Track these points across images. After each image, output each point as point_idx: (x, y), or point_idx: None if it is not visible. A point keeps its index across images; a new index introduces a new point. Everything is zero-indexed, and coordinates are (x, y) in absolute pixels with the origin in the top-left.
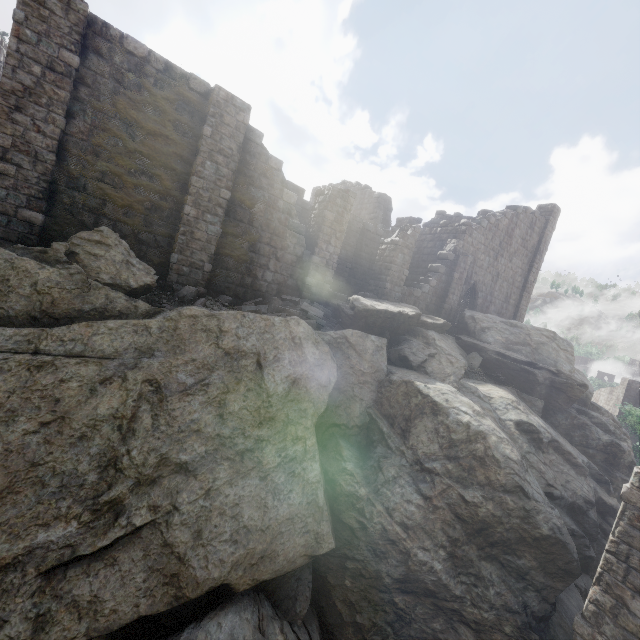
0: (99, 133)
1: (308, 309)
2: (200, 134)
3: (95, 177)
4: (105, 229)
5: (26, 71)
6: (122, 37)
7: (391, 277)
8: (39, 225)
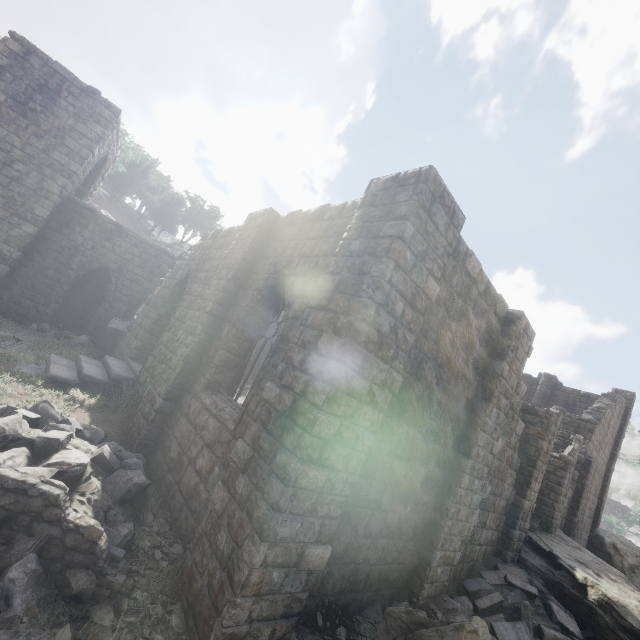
0: (413, 383)
1: (564, 620)
2: (493, 371)
3: (389, 449)
4: (478, 623)
5: (388, 310)
6: (465, 253)
7: (558, 503)
8: (320, 569)
